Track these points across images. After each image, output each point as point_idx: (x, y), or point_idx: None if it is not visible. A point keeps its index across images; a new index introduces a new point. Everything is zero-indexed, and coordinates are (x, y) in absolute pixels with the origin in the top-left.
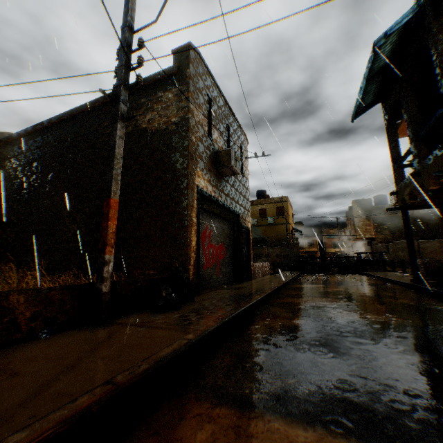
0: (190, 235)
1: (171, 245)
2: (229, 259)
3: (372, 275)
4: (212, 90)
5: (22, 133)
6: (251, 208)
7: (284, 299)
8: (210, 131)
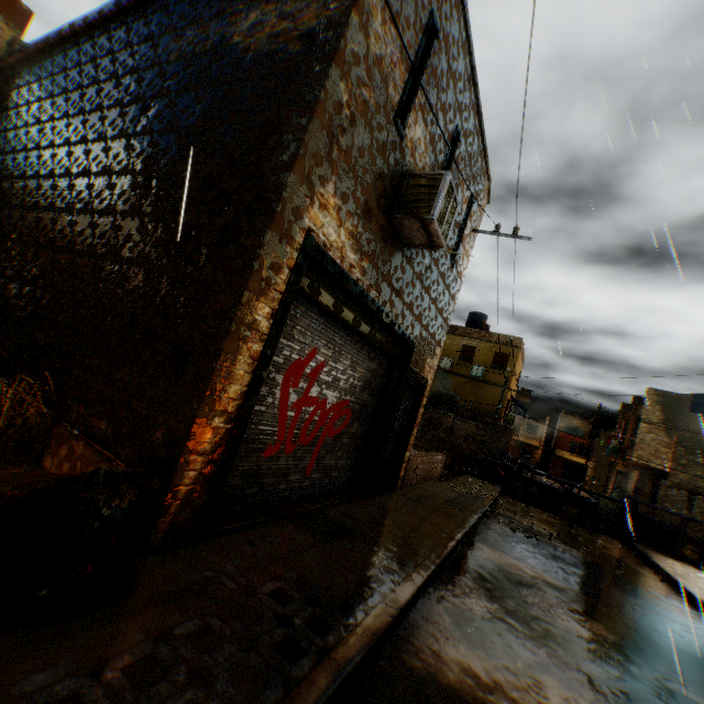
0: (228, 364)
1: (169, 372)
2: (354, 437)
3: (660, 570)
4: (449, 15)
5: (40, 44)
6: (450, 337)
7: (443, 648)
8: (406, 113)
